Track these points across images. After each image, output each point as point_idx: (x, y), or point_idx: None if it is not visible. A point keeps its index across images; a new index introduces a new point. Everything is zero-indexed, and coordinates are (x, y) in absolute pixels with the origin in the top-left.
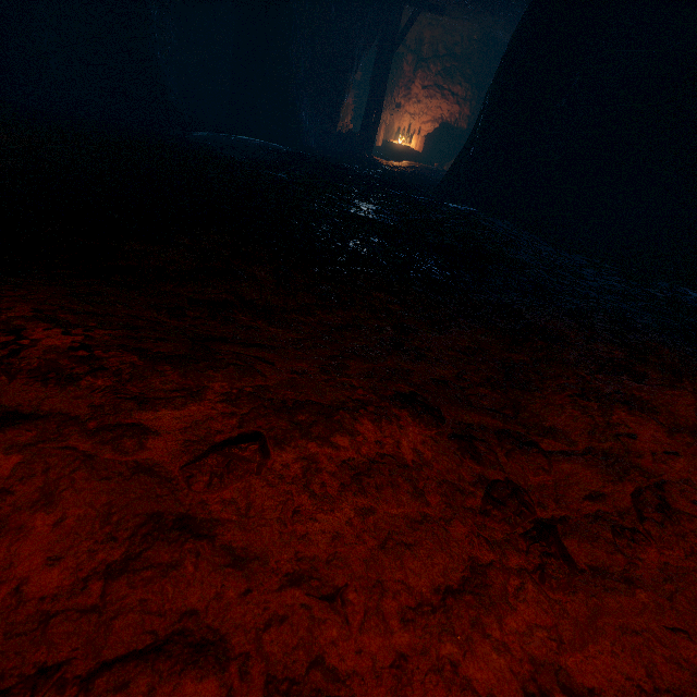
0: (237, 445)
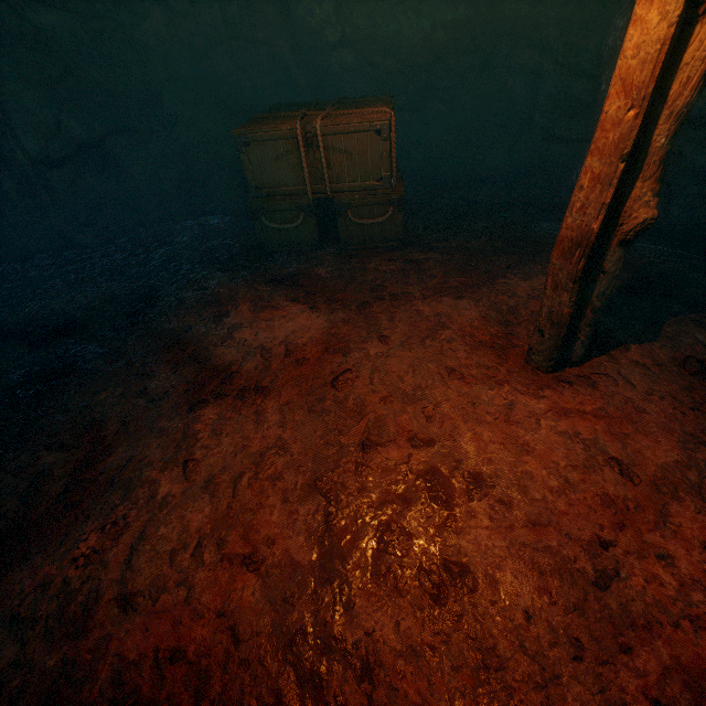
0: (187, 468)
